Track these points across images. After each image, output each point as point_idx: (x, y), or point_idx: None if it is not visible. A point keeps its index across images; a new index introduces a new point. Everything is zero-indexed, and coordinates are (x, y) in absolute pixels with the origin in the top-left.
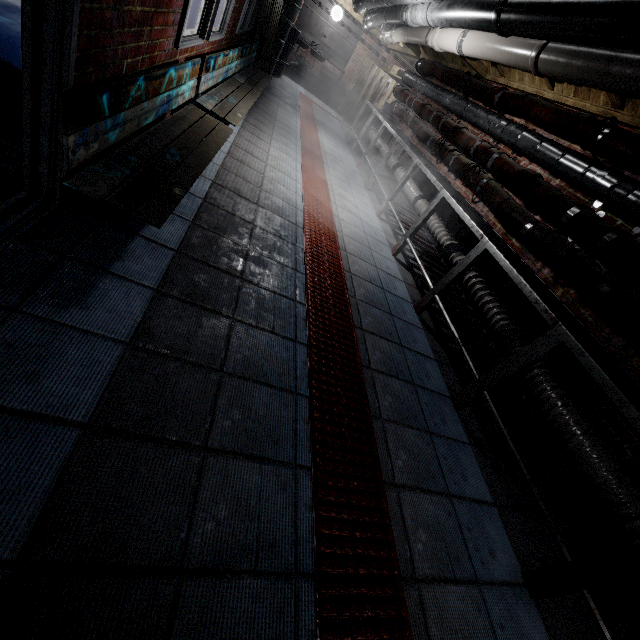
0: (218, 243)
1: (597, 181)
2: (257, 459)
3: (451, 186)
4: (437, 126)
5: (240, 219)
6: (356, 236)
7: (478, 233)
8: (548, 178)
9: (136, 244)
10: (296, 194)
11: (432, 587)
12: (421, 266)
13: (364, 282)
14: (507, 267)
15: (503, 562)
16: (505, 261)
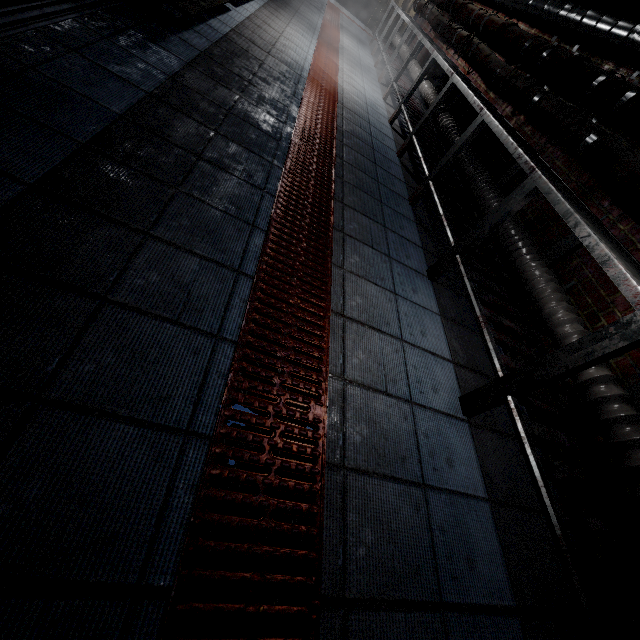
0: (233, 60)
1: (551, 10)
2: (247, 149)
3: (450, 61)
4: (449, 9)
5: (252, 55)
6: (356, 102)
7: (450, 73)
8: (527, 31)
9: (175, 39)
10: (305, 60)
11: (354, 240)
12: (407, 120)
13: (354, 125)
14: (463, 88)
15: (415, 264)
16: (462, 84)
